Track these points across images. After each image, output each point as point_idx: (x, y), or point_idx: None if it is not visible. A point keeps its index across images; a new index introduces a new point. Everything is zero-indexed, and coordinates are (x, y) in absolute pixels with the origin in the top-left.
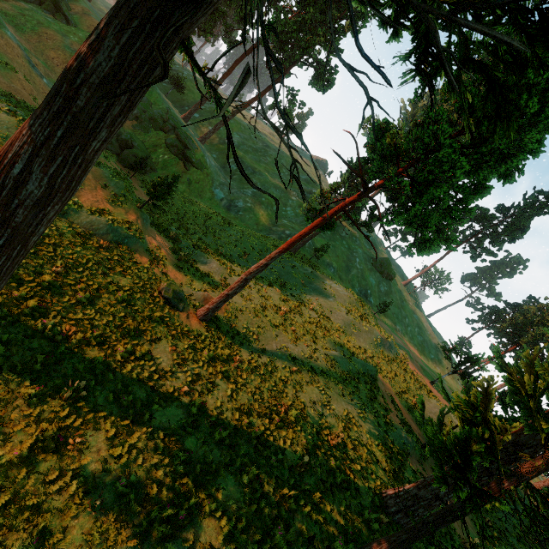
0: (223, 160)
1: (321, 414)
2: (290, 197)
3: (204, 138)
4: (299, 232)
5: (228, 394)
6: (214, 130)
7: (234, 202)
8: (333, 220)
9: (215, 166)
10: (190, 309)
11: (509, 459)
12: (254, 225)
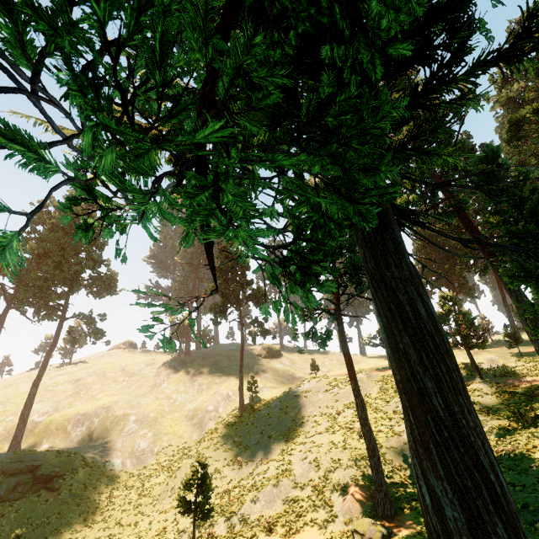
0: (61, 438)
1: (491, 429)
2: (161, 388)
3: (16, 444)
4: (345, 354)
5: (520, 488)
6: (23, 423)
7: (135, 450)
8: (327, 330)
9: (69, 450)
10: (381, 522)
11: (536, 316)
12: (179, 441)
